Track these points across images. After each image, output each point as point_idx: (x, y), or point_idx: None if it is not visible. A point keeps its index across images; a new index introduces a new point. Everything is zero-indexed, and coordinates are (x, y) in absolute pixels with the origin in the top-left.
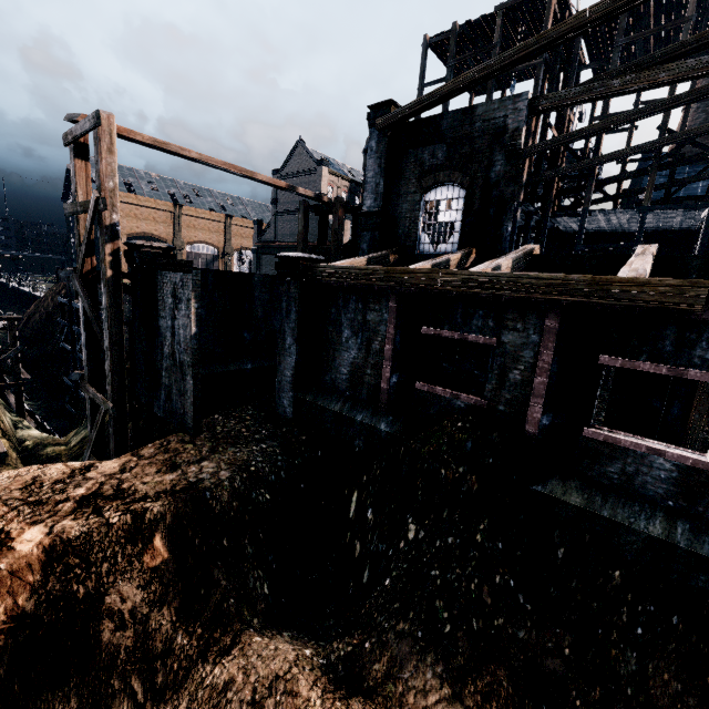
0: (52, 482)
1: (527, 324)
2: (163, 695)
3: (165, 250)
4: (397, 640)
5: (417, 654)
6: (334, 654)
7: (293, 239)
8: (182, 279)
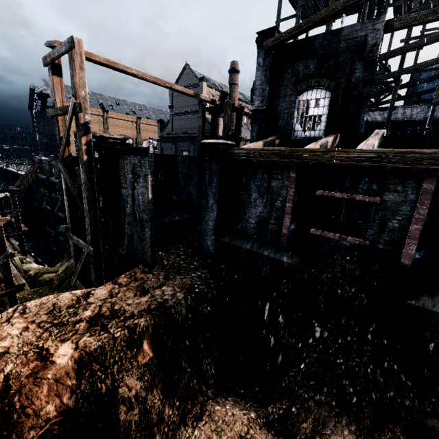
0: (66, 307)
1: (406, 187)
2: None
3: (122, 140)
4: (317, 407)
5: (334, 417)
6: (270, 415)
7: (184, 132)
8: (140, 161)
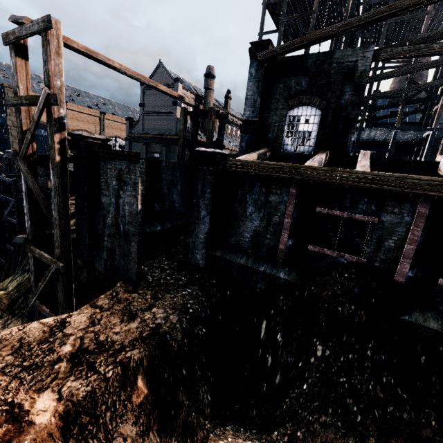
0: (38, 343)
1: (403, 209)
2: None
3: (103, 141)
4: (323, 430)
5: (340, 438)
6: None
7: (156, 133)
8: (128, 167)
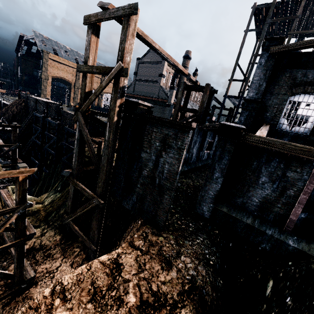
0: (107, 288)
1: None
2: None
3: (148, 108)
4: None
5: None
6: None
7: (143, 94)
8: (176, 134)
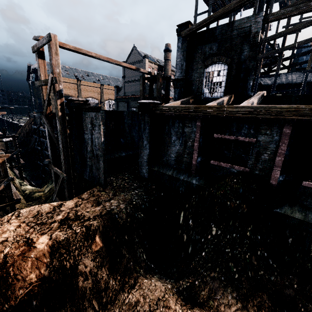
0: (46, 213)
1: (273, 131)
2: (106, 307)
3: (84, 102)
4: (211, 281)
5: (222, 287)
6: (181, 286)
7: (133, 94)
8: (95, 115)
